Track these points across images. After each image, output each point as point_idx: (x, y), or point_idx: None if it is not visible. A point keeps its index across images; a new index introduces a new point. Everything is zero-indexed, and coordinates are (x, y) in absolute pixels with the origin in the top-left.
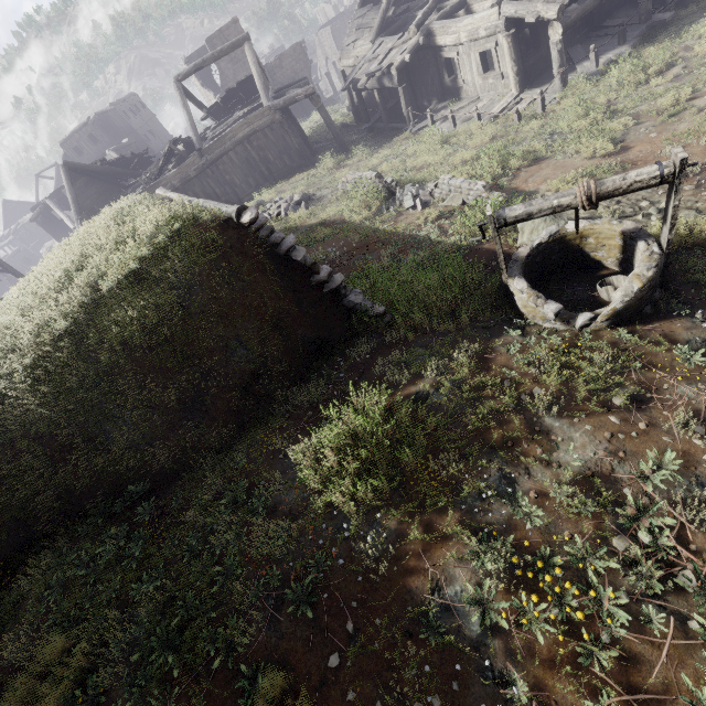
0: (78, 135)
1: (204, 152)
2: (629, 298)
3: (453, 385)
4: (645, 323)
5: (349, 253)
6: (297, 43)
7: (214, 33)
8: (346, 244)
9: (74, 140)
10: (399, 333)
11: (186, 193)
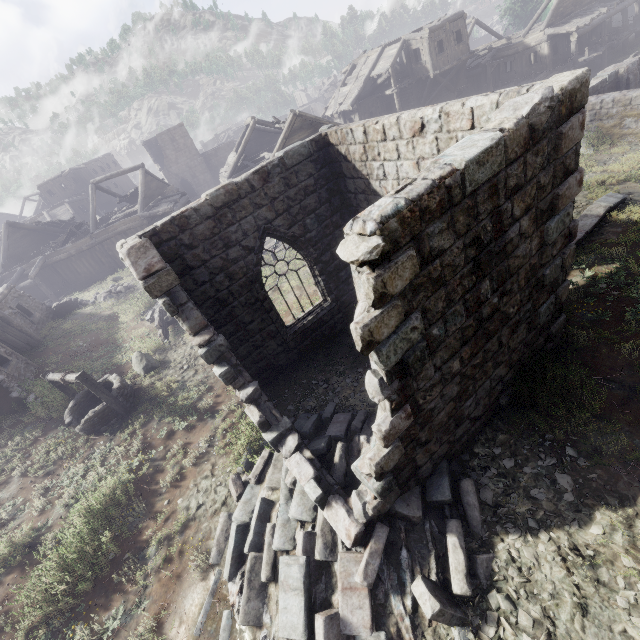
0: (53, 182)
1: (95, 236)
2: (82, 424)
3: (14, 451)
4: (98, 435)
5: (90, 347)
6: (231, 141)
7: (164, 131)
8: (98, 339)
9: (49, 185)
10: (35, 415)
11: (81, 259)
